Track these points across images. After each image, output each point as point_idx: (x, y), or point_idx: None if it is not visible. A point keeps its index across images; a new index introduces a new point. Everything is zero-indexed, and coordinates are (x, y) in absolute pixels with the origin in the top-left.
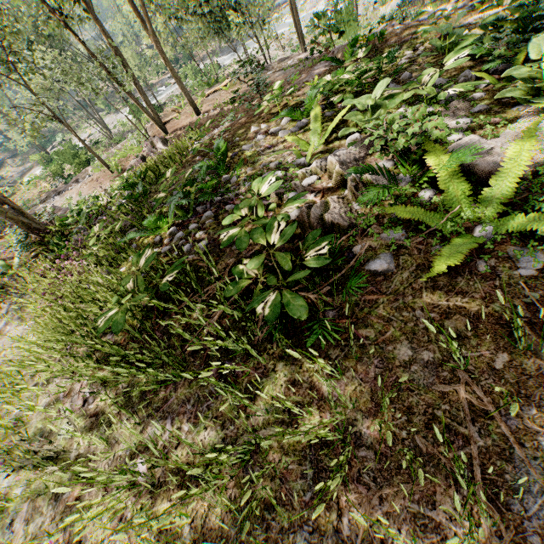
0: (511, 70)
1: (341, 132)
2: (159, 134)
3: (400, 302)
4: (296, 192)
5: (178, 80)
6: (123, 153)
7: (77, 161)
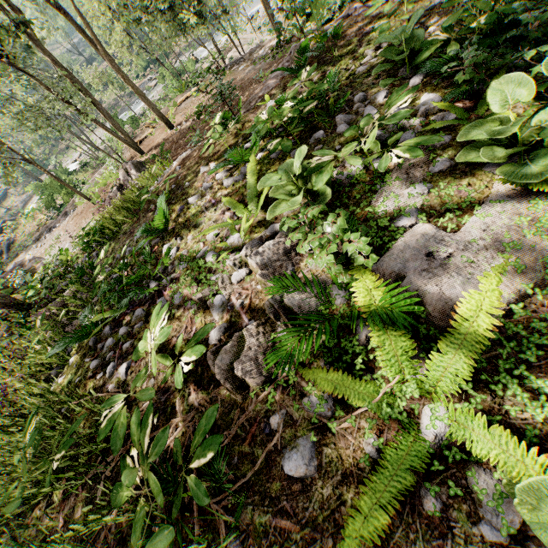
0: (473, 125)
1: (270, 208)
2: (136, 155)
3: (317, 546)
4: (222, 295)
5: (143, 96)
6: (103, 181)
7: (64, 191)
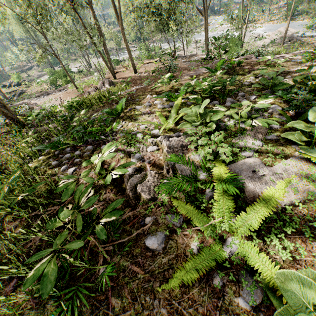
0: (295, 122)
1: (181, 123)
2: (111, 78)
3: (150, 284)
4: (140, 154)
5: (129, 52)
6: (88, 82)
7: (65, 79)
